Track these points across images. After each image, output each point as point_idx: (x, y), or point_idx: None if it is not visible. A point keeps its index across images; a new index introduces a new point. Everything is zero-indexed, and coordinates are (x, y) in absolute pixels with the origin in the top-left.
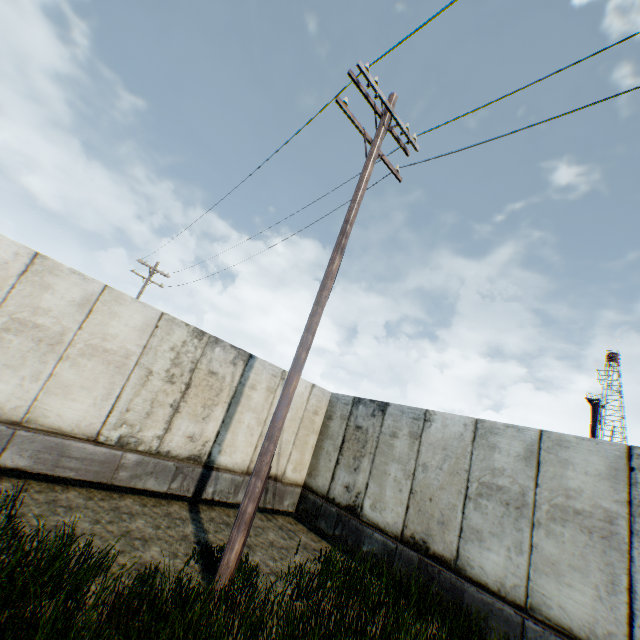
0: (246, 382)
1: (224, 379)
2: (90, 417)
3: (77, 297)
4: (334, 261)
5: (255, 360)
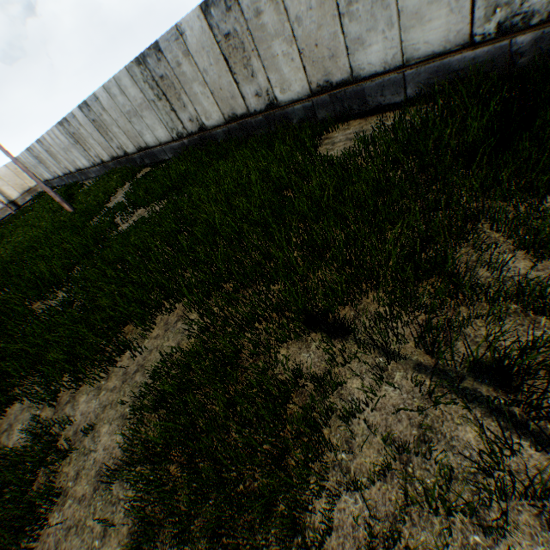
0: None
1: None
2: None
3: None
4: None
5: None
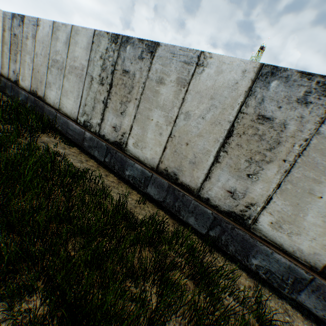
0: None
1: None
2: None
3: None
4: None
5: None
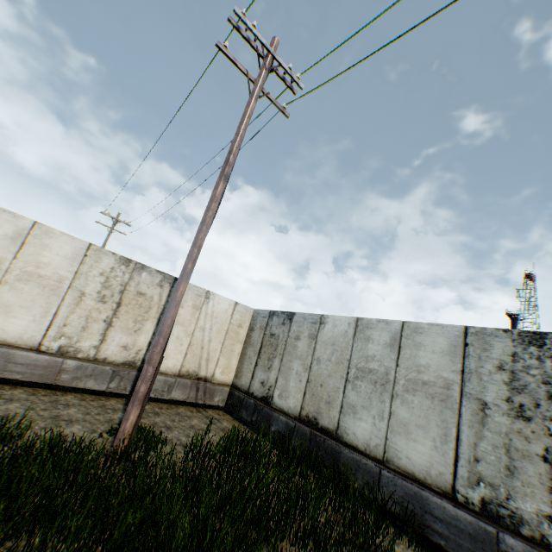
0: None
1: (152, 299)
2: (31, 331)
3: (10, 232)
4: (217, 186)
5: None
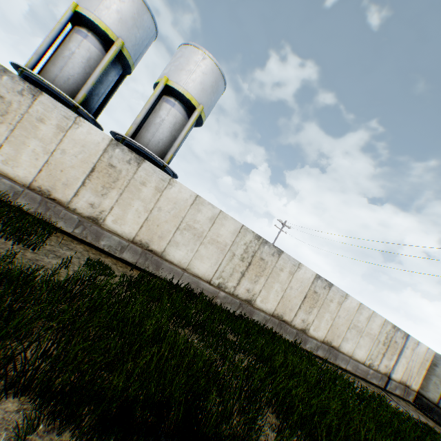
0: (404, 345)
1: (398, 344)
2: (363, 356)
3: (366, 316)
4: None
5: (409, 336)
